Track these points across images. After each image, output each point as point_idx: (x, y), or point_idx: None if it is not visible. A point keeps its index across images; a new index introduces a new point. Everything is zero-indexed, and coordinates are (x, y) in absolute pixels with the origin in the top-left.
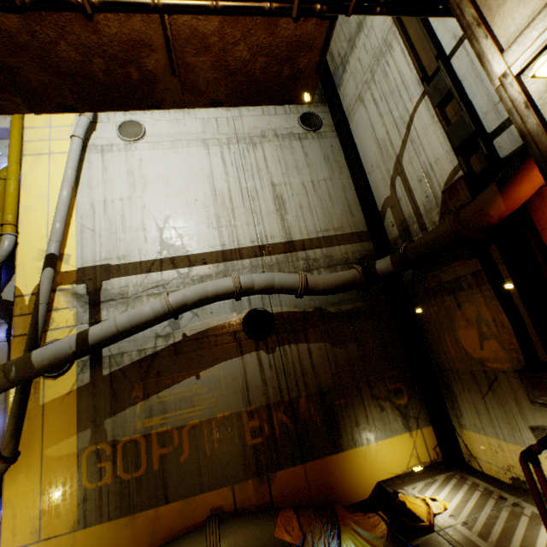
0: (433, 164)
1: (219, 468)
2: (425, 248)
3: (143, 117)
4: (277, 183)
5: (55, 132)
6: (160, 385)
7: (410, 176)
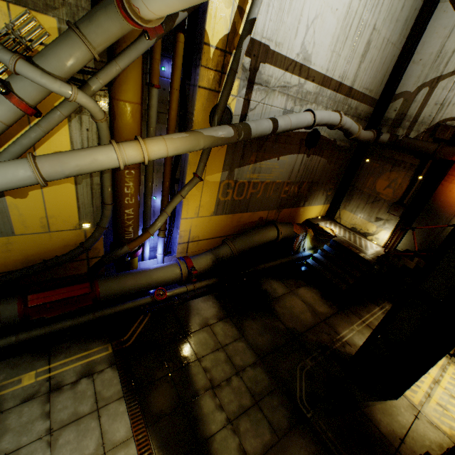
0: (451, 104)
1: (268, 203)
2: (413, 147)
3: None
4: (376, 27)
5: None
6: (263, 157)
7: (434, 96)
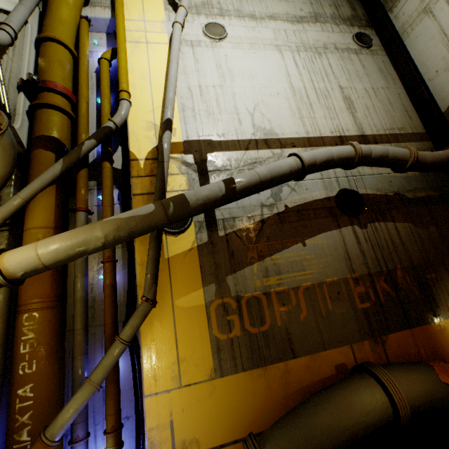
0: None
1: (336, 328)
2: None
3: (222, 22)
4: (343, 86)
5: (149, 25)
6: (271, 248)
7: None
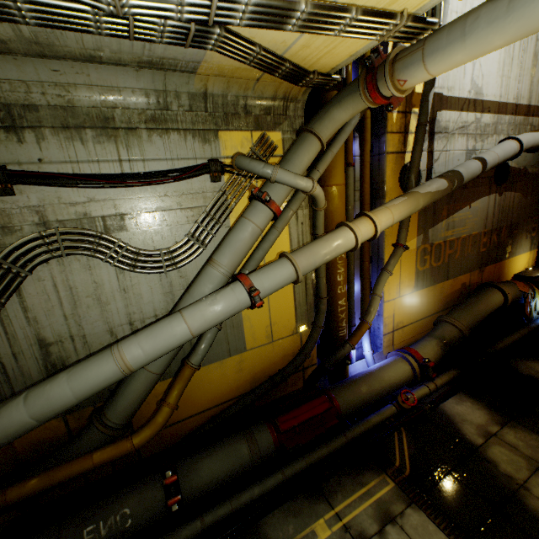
0: None
1: (467, 264)
2: None
3: None
4: (538, 38)
5: None
6: (454, 209)
7: None
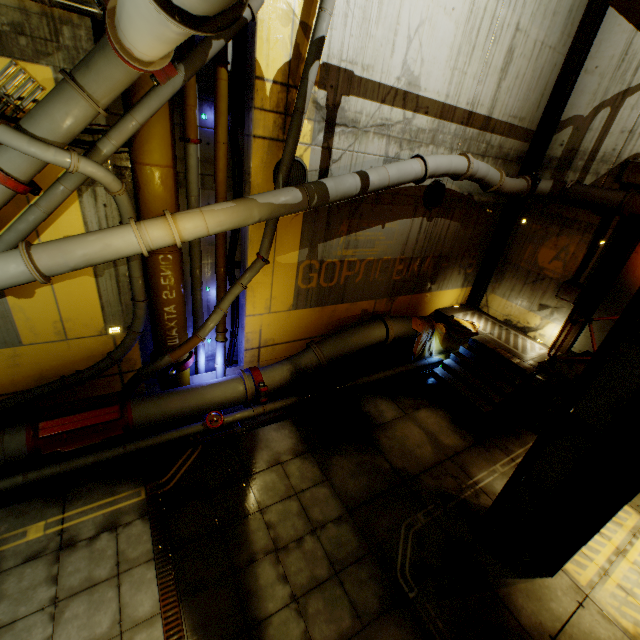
0: None
1: (373, 290)
2: (588, 198)
3: None
4: (521, 27)
5: None
6: (359, 226)
7: (619, 120)
